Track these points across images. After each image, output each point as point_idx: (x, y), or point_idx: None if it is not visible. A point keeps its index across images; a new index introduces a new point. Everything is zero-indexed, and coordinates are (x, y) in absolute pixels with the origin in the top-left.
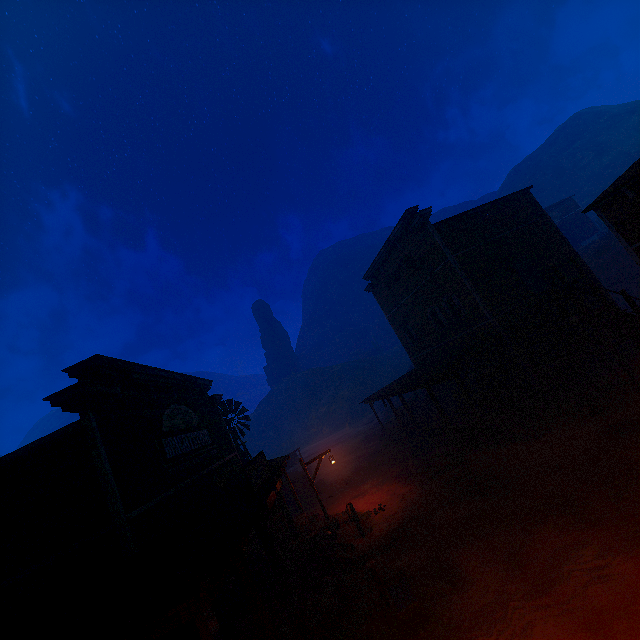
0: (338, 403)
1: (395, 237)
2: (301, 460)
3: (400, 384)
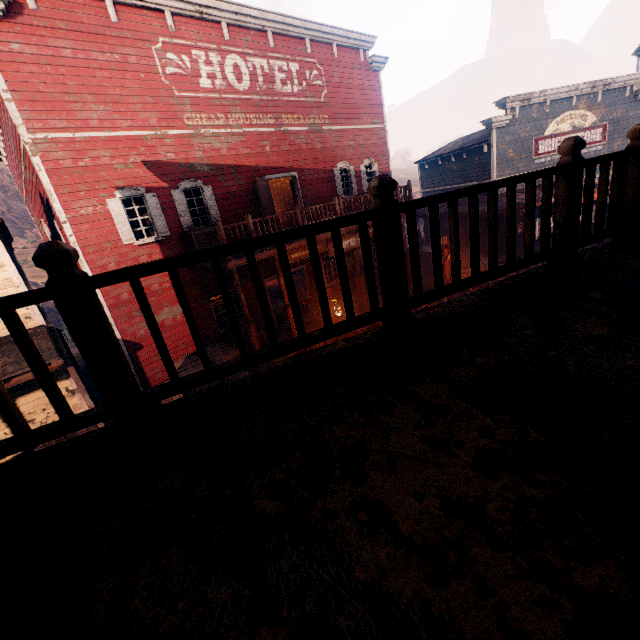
0: None
1: None
2: None
3: None
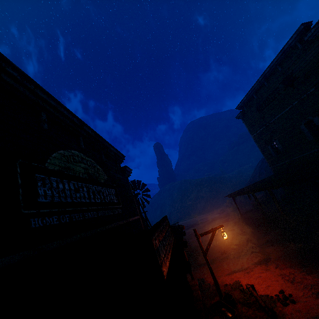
0: (199, 200)
1: (278, 60)
2: (195, 231)
3: (269, 182)
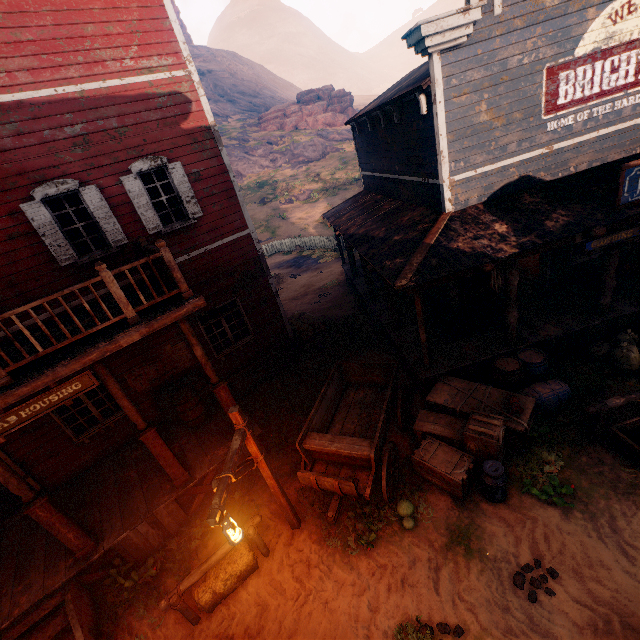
0: None
1: None
2: None
3: None
